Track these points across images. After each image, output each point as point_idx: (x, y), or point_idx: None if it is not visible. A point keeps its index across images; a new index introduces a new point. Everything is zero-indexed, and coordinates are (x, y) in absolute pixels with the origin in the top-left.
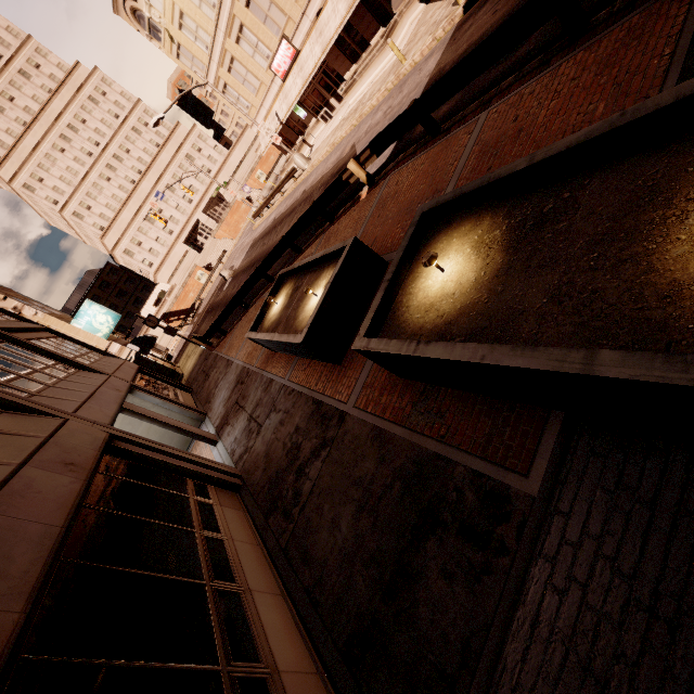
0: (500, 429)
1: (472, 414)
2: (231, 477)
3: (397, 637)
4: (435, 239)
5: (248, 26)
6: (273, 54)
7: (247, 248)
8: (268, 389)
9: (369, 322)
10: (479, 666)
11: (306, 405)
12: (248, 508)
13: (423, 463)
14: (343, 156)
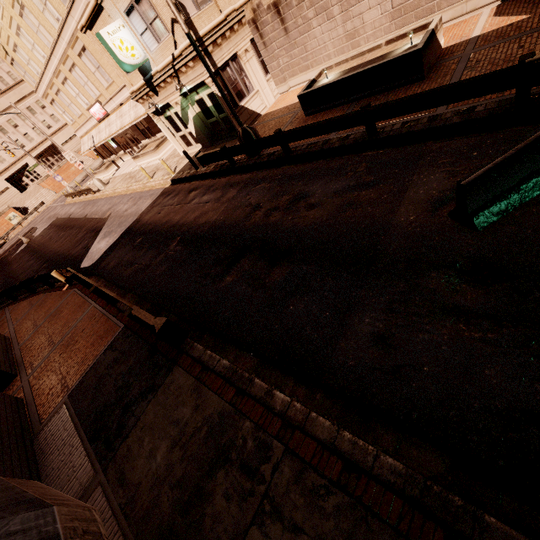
0: None
1: None
2: None
3: None
4: None
5: (72, 81)
6: (91, 104)
7: (49, 223)
8: None
9: None
10: None
11: None
12: None
13: None
14: (104, 217)
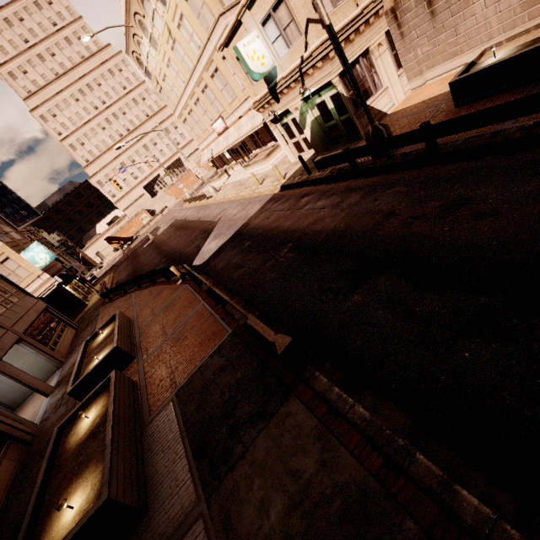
0: None
1: None
2: (28, 435)
3: None
4: (106, 392)
5: (202, 101)
6: (215, 120)
7: (170, 223)
8: None
9: (64, 421)
10: None
11: None
12: (22, 460)
13: None
14: (214, 220)
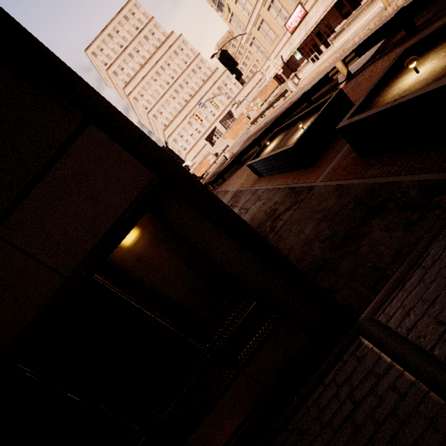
0: (445, 156)
1: (421, 156)
2: None
3: (342, 263)
4: None
5: None
6: (289, 16)
7: (243, 141)
8: (255, 193)
9: (352, 112)
10: (407, 258)
11: (283, 191)
12: None
13: (375, 189)
14: None
